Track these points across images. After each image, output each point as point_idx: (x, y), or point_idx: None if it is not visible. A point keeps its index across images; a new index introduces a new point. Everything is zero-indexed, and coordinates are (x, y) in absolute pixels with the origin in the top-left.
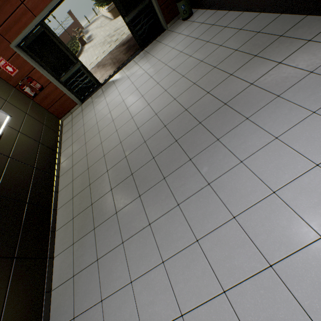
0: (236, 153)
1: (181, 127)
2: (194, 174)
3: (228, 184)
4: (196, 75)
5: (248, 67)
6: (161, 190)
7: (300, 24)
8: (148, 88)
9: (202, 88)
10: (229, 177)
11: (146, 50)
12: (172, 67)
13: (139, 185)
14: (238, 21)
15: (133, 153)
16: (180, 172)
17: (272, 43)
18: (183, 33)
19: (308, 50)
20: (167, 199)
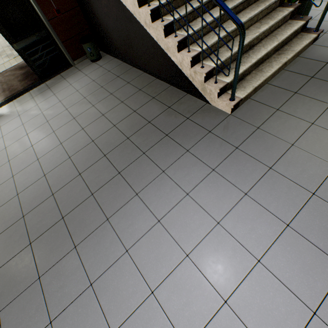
0: (124, 239)
1: (72, 197)
2: (77, 270)
3: (112, 284)
4: (96, 131)
5: (142, 133)
6: (31, 299)
7: (183, 100)
8: (42, 135)
9: (100, 148)
10: (114, 273)
11: (47, 84)
12: (73, 115)
13: (1, 291)
14: (139, 80)
15: (3, 235)
16: (61, 267)
17: (162, 112)
18: (90, 76)
19: (186, 127)
20: (38, 314)
